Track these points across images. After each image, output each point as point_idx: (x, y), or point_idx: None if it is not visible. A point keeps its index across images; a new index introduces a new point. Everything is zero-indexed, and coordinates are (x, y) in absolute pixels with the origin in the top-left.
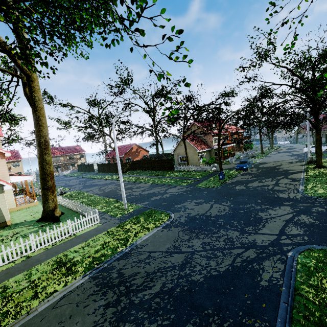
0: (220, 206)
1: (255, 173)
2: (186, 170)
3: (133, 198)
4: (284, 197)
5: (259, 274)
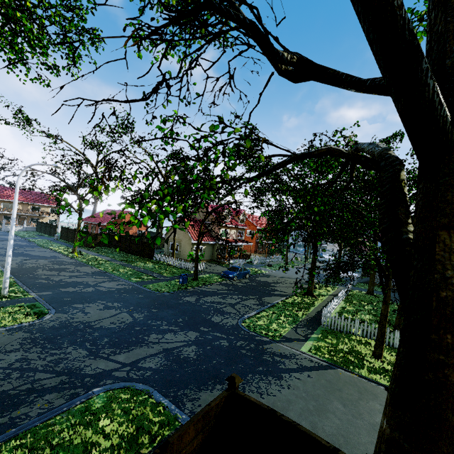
0: (126, 316)
1: (237, 285)
2: (166, 263)
3: (41, 283)
4: (214, 321)
5: (16, 408)
